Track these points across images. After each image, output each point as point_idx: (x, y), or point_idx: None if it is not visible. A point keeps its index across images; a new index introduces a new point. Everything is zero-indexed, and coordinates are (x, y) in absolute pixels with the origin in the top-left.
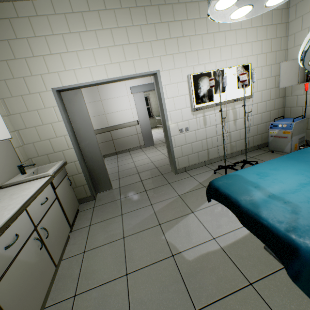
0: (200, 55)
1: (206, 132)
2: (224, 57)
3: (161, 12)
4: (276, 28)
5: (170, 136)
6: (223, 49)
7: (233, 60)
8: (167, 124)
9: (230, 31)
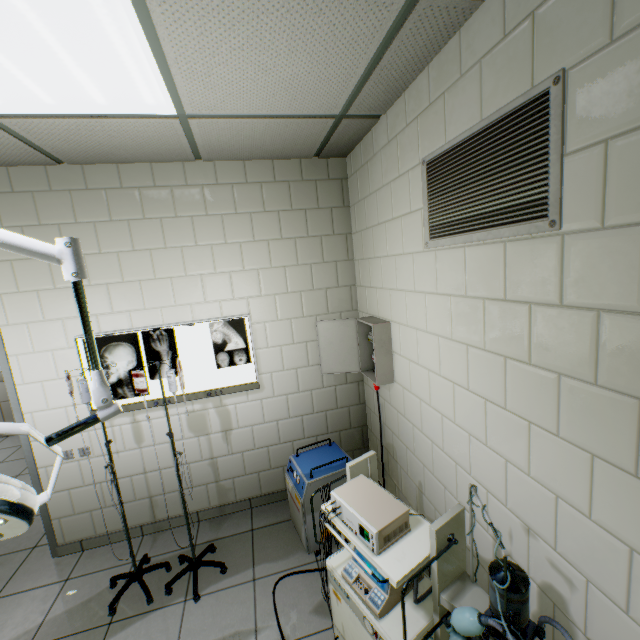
0: (118, 294)
1: (143, 457)
2: (186, 298)
3: (3, 207)
4: (322, 243)
5: (34, 467)
6: (181, 281)
7: (211, 304)
8: (26, 440)
9: (198, 247)
